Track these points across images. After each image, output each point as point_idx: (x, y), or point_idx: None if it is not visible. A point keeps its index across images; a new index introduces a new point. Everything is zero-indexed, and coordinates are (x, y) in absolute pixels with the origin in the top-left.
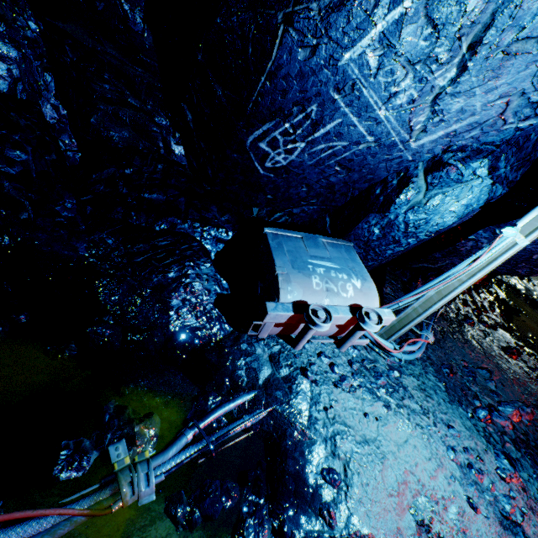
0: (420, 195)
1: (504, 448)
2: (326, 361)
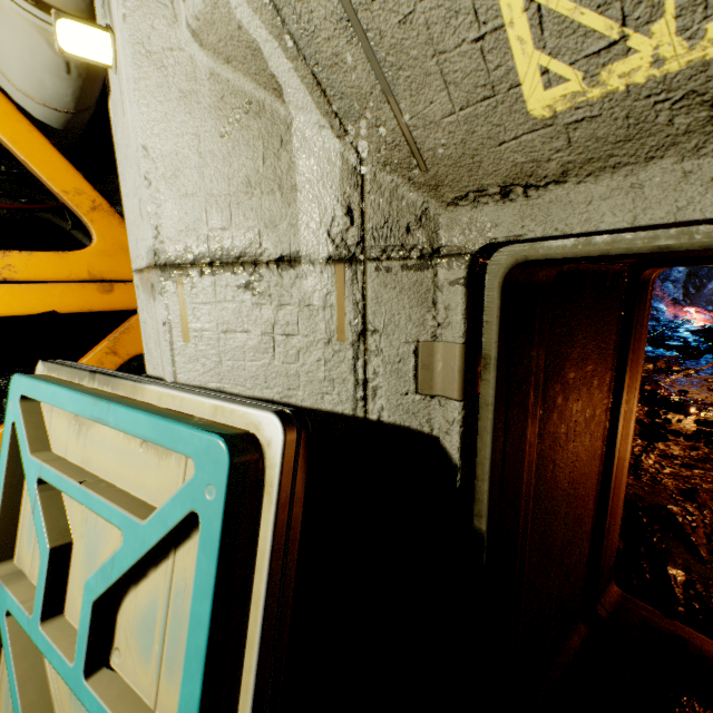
0: None
1: None
2: None
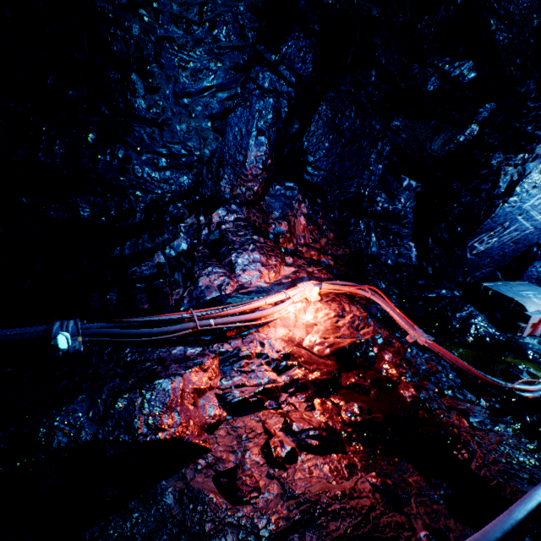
0: None
1: None
2: None
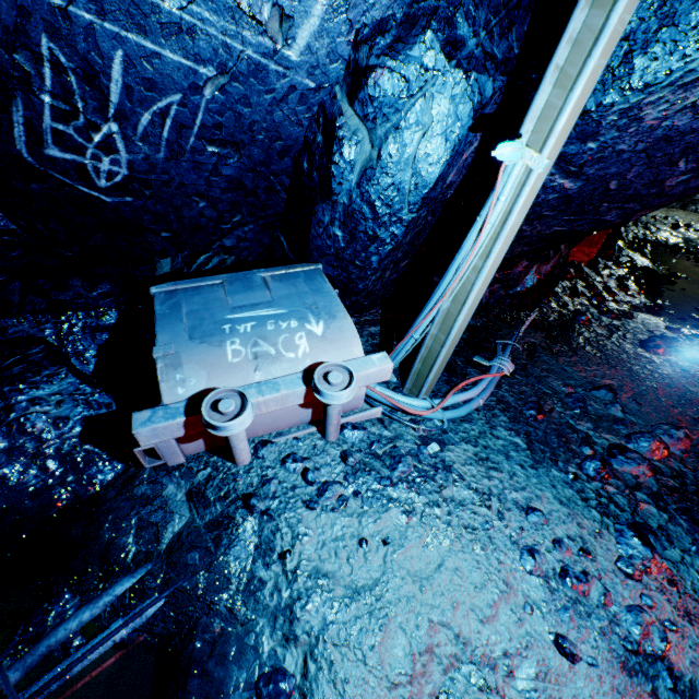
0: (366, 145)
1: (636, 515)
2: (295, 469)
